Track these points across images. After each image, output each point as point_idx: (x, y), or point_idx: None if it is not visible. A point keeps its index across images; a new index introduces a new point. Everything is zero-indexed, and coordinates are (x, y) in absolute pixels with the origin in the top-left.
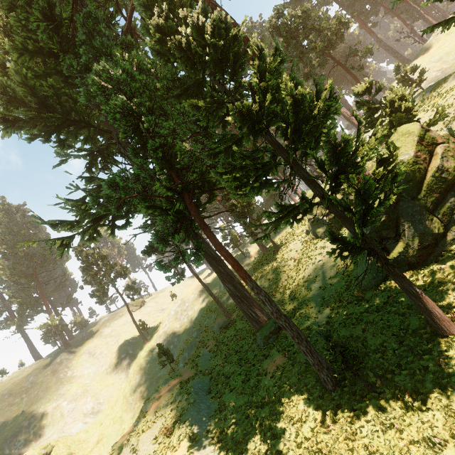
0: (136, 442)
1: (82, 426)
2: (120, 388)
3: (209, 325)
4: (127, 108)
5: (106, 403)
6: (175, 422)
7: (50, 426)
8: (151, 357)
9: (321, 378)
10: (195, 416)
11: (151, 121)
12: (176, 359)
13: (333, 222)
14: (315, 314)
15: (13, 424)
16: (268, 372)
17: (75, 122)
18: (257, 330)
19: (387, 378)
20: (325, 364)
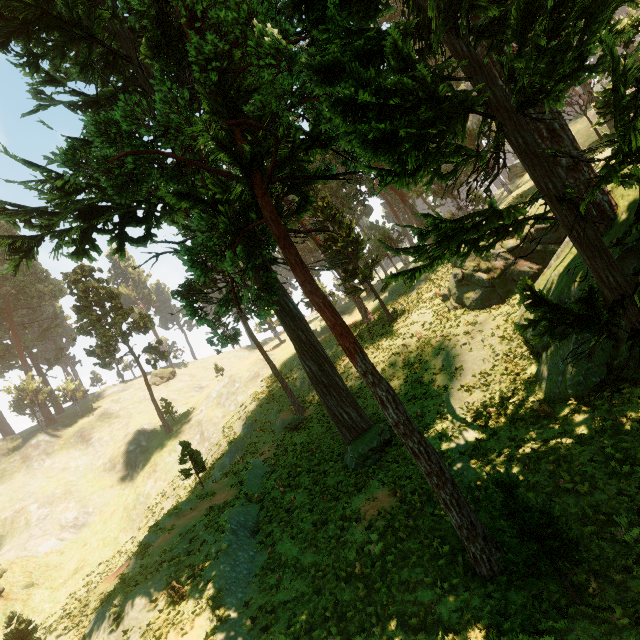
0: (121, 602)
1: (55, 543)
2: (121, 494)
3: (267, 420)
4: None
5: (97, 514)
6: (191, 577)
7: (7, 538)
8: (174, 455)
9: (469, 553)
10: (227, 574)
11: None
12: (211, 464)
13: (496, 284)
14: (453, 430)
15: None
16: (362, 517)
17: (61, 23)
18: (348, 442)
19: (612, 580)
20: (481, 529)
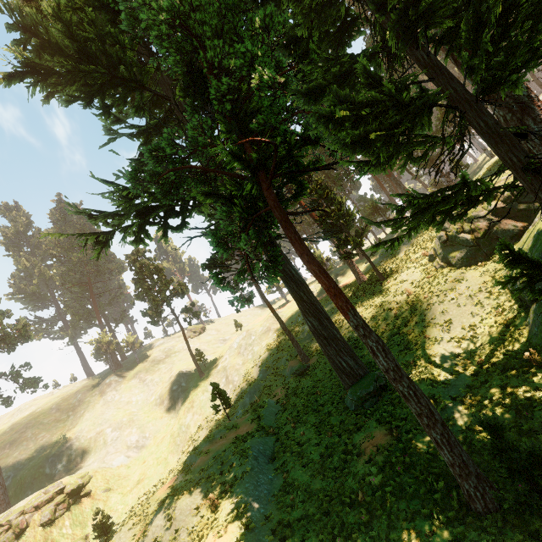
0: (172, 506)
1: (124, 459)
2: (169, 424)
3: (279, 367)
4: (179, 15)
5: (152, 438)
6: (223, 492)
7: (92, 452)
8: (206, 394)
9: (463, 489)
10: (251, 492)
11: (218, 49)
12: (235, 403)
13: (481, 243)
14: (444, 378)
15: (56, 442)
16: (362, 452)
17: (123, 81)
18: (347, 386)
19: None
20: (473, 468)
